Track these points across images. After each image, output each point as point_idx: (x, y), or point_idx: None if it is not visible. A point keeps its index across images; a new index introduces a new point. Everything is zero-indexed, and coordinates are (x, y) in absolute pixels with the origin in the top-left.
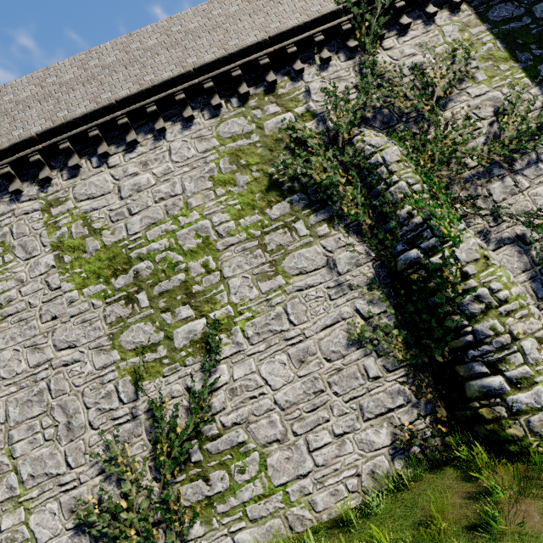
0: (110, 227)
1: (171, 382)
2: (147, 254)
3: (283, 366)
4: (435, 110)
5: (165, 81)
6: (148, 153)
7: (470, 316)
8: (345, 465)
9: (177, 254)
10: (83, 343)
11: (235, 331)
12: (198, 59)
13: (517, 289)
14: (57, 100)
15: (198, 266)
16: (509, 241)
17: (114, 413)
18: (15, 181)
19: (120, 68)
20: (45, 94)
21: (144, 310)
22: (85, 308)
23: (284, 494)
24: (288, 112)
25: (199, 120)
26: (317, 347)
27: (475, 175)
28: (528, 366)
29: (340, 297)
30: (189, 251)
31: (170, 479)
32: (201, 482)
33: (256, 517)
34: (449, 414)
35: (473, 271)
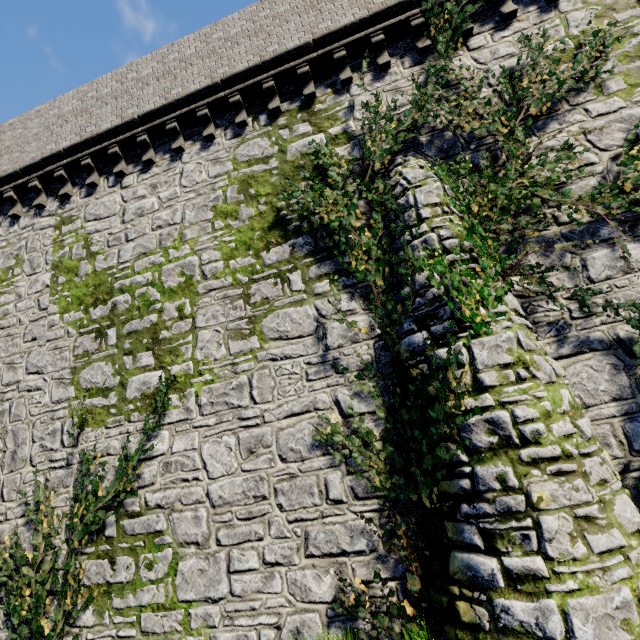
0: (105, 252)
1: (112, 436)
2: (129, 286)
3: (229, 452)
4: (516, 134)
5: (189, 94)
6: (160, 175)
7: (472, 449)
8: (266, 607)
9: (157, 291)
10: (49, 371)
11: (189, 393)
12: (229, 69)
13: (565, 426)
14: (90, 115)
15: (173, 309)
16: (601, 345)
17: (53, 454)
18: (41, 195)
19: (152, 81)
20: (82, 109)
21: (110, 348)
22: (61, 334)
23: (186, 614)
24: (321, 133)
25: (220, 139)
26: (274, 438)
27: (566, 234)
28: (544, 558)
29: (320, 379)
30: (169, 290)
31: (76, 547)
32: (107, 562)
33: (149, 629)
34: (424, 589)
35: (493, 382)
